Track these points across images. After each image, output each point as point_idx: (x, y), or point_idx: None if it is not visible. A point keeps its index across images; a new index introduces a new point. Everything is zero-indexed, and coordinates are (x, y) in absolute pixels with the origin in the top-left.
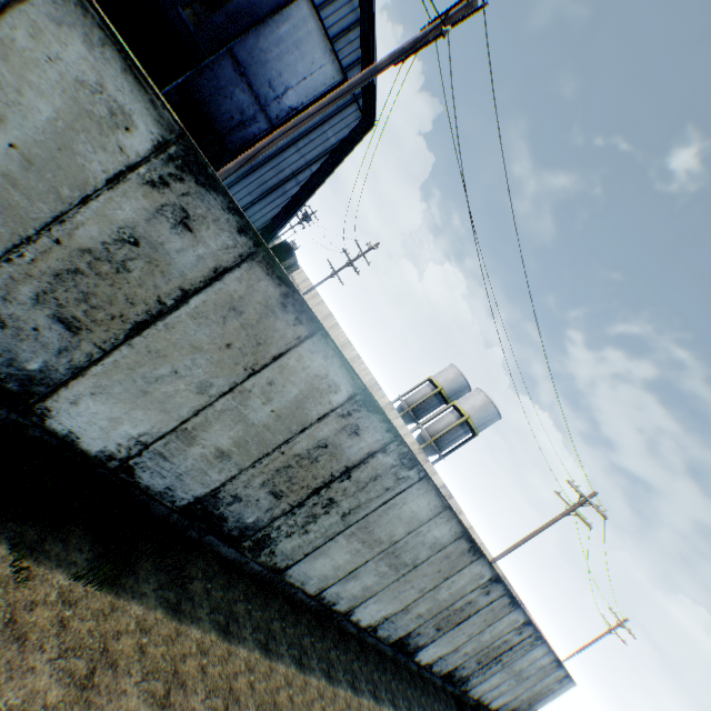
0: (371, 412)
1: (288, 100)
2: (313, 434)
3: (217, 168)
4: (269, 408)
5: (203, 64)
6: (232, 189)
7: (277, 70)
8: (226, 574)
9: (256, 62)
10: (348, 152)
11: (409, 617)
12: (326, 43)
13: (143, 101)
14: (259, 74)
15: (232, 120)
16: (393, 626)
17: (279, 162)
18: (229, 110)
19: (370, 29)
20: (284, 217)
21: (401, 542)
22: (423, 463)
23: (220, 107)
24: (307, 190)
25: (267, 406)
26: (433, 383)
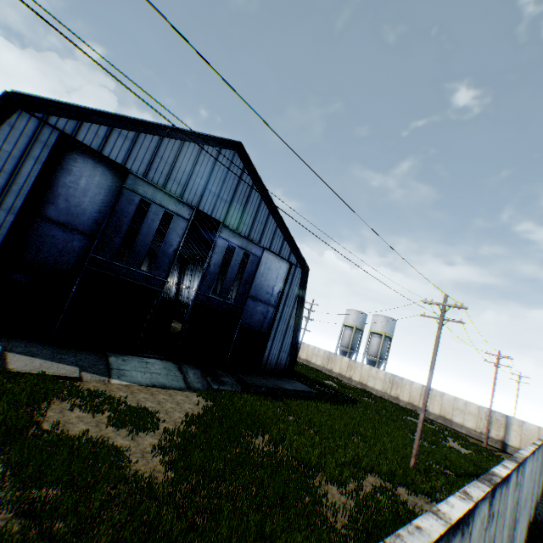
0: (541, 444)
1: (275, 291)
2: (539, 463)
3: (265, 345)
4: (537, 470)
5: (243, 311)
6: (272, 347)
7: (266, 285)
8: (537, 518)
9: (258, 290)
10: (305, 288)
11: (542, 476)
12: (277, 257)
13: (535, 450)
14: (261, 293)
15: (260, 320)
16: (541, 483)
17: (283, 317)
18: (258, 318)
19: (289, 237)
20: (295, 336)
21: (542, 460)
22: (401, 381)
23: (254, 320)
24: (297, 317)
25: (537, 470)
26: (349, 326)
